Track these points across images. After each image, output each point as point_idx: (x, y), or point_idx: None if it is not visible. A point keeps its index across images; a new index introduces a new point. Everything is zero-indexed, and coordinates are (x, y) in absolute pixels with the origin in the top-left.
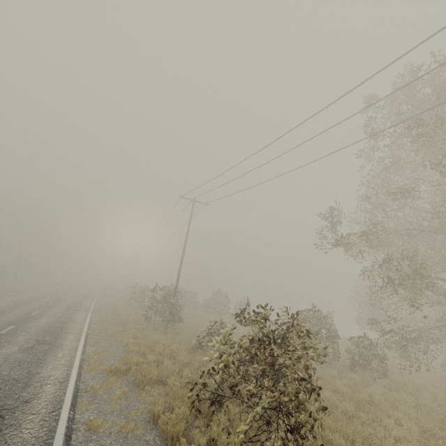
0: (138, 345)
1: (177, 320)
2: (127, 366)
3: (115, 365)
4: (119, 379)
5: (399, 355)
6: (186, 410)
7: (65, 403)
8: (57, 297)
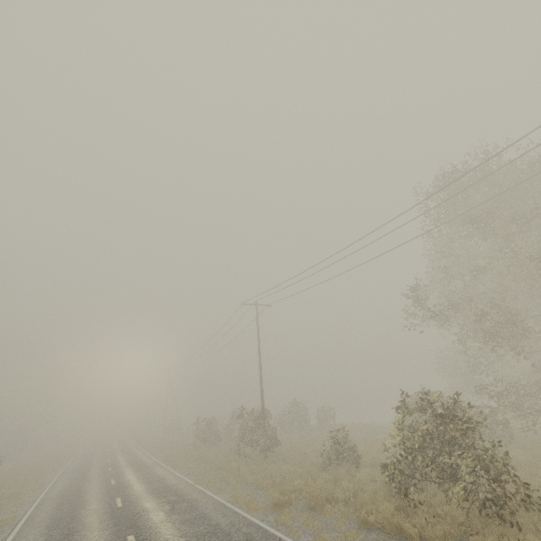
0: (263, 480)
1: (274, 445)
2: (287, 496)
3: (277, 497)
4: (290, 509)
5: (519, 414)
6: (388, 506)
7: (278, 535)
8: (103, 462)
